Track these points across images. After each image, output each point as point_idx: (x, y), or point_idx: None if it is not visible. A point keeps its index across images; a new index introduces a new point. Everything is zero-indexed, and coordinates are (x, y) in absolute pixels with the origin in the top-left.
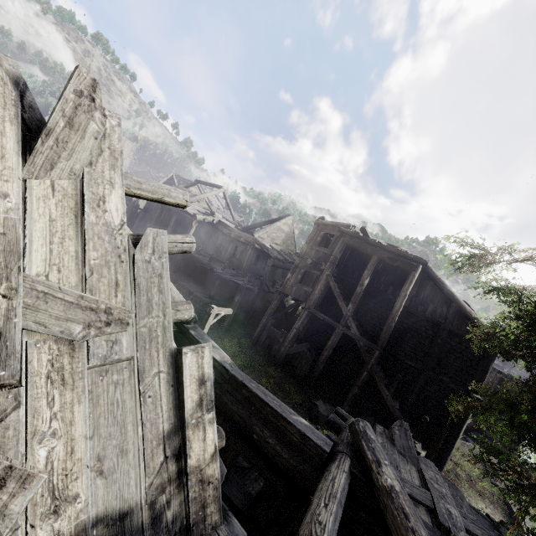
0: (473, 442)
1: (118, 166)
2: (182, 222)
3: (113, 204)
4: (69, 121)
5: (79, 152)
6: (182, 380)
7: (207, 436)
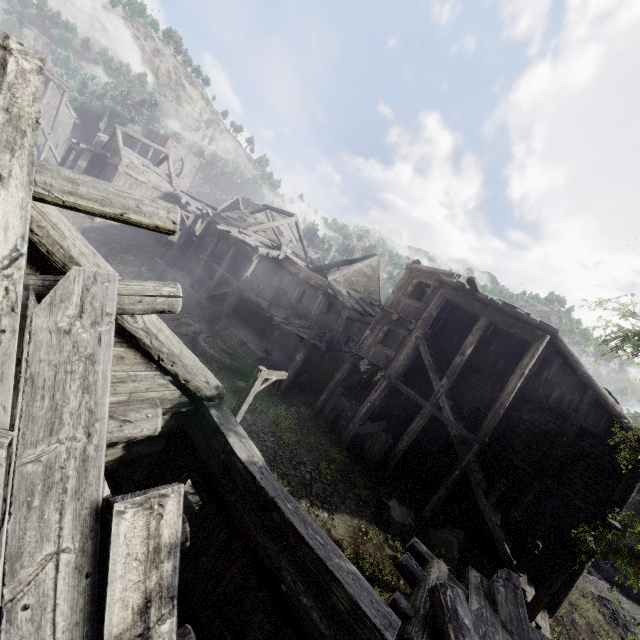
0: (598, 575)
1: (24, 145)
2: (242, 255)
3: None
4: None
5: None
6: (106, 566)
7: None
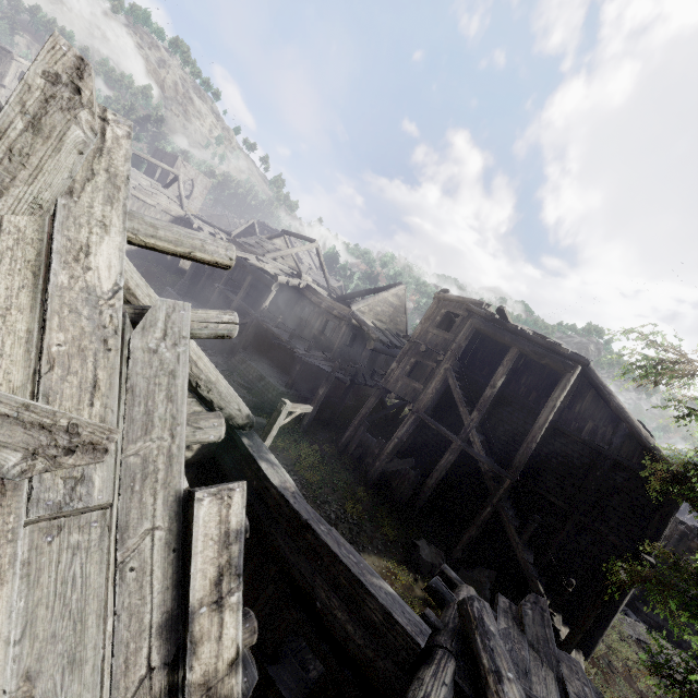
0: (636, 618)
1: (119, 199)
2: (259, 283)
3: (103, 258)
4: (32, 122)
5: (49, 172)
6: (190, 543)
7: (224, 633)
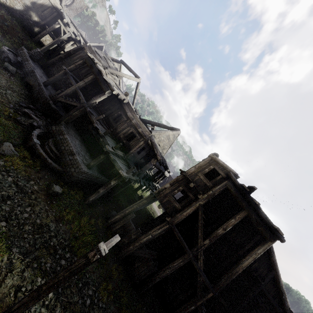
0: None
1: None
2: (95, 83)
3: None
4: None
5: None
6: None
7: None
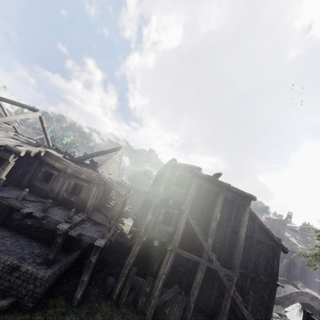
0: None
1: None
2: None
3: None
4: None
5: None
6: None
7: None
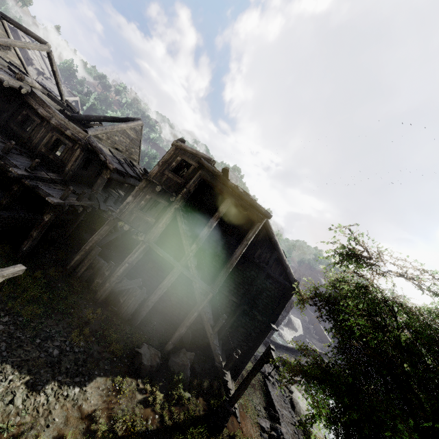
0: None
1: None
2: None
3: None
4: None
5: None
6: None
7: None
